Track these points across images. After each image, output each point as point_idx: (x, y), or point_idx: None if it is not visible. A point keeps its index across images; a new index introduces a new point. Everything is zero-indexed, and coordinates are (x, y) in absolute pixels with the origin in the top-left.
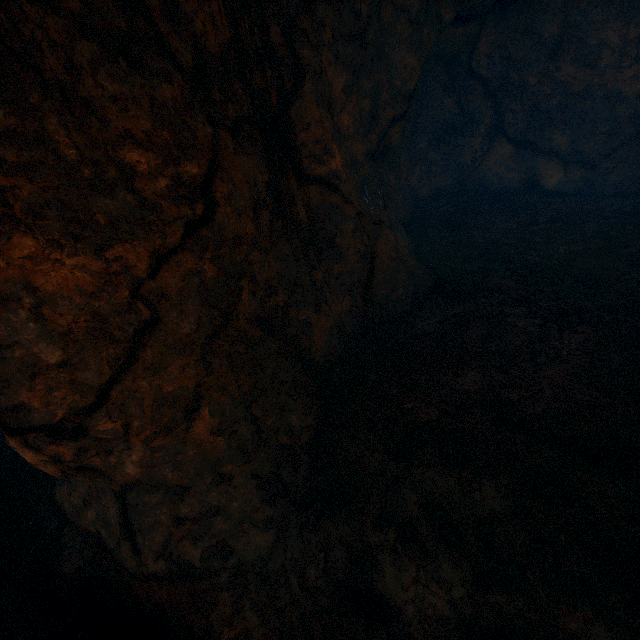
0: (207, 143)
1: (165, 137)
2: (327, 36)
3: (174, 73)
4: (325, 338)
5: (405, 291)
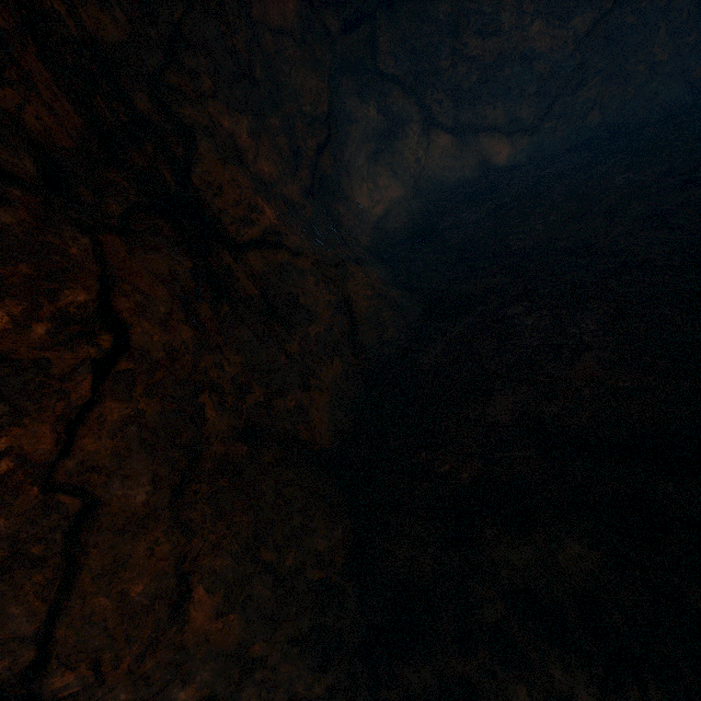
0: (87, 258)
1: (24, 272)
2: (207, 85)
3: (9, 190)
4: (326, 417)
5: (396, 327)
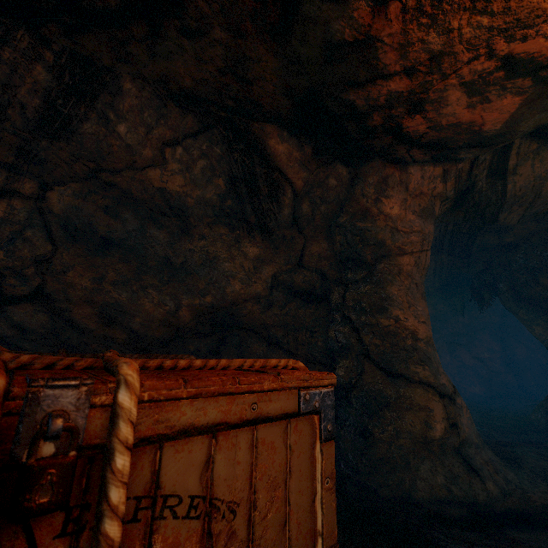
0: None
1: None
2: None
3: None
4: None
5: None
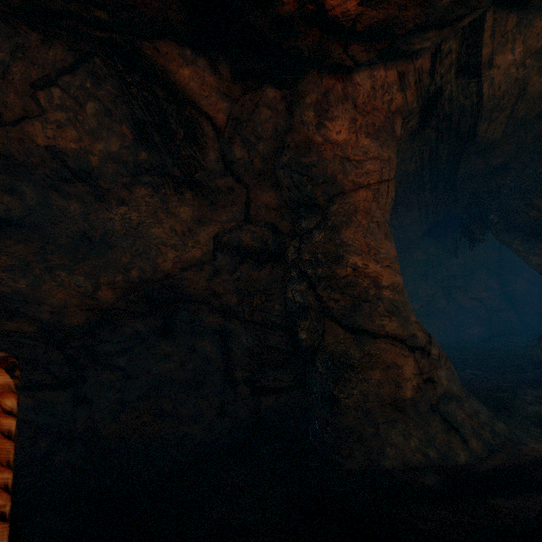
0: None
1: None
2: None
3: None
4: None
5: None
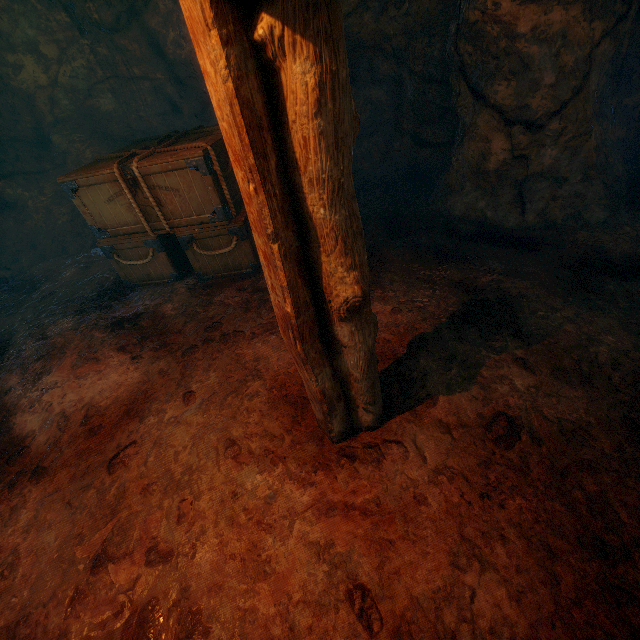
0: None
1: None
2: None
3: None
4: None
5: None
